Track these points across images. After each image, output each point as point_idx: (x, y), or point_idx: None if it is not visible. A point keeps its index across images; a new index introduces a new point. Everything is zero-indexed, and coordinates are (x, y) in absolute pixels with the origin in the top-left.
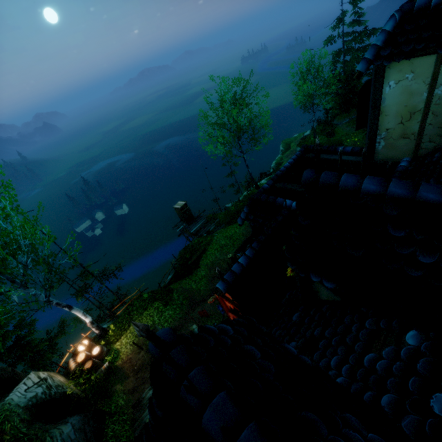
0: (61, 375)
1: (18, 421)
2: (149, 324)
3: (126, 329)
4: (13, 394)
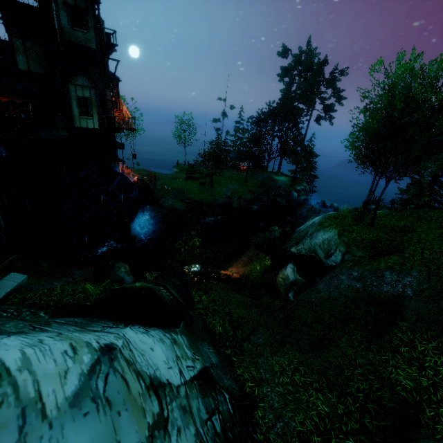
0: None
1: None
2: None
3: None
4: None
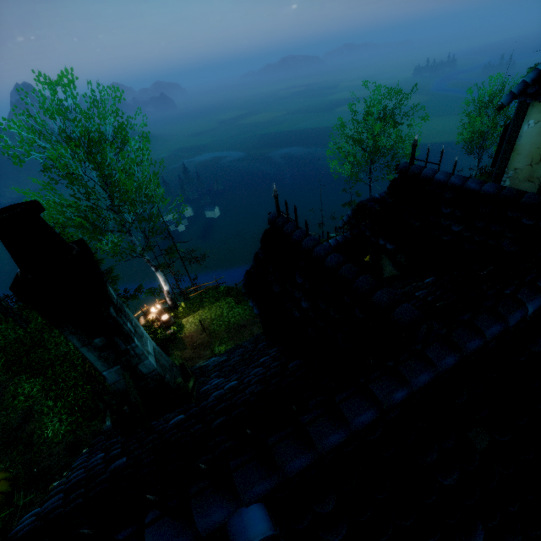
0: None
1: None
2: (217, 314)
3: (195, 311)
4: None
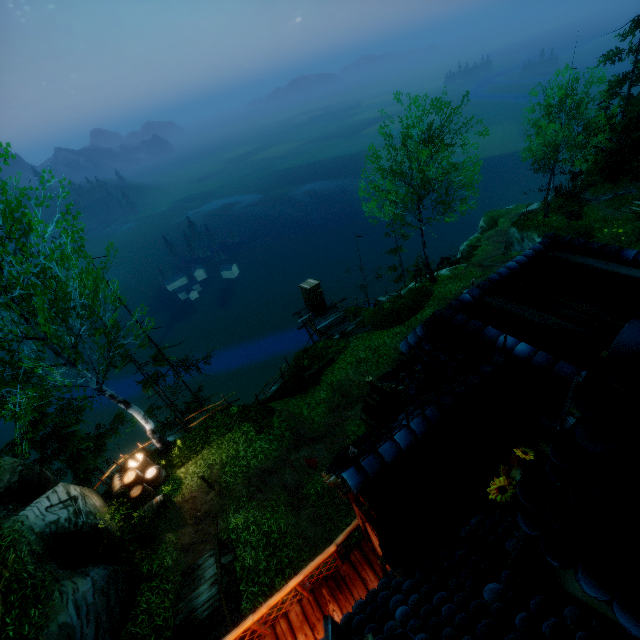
0: (98, 495)
1: (27, 552)
2: (230, 453)
3: (198, 452)
4: (30, 508)
